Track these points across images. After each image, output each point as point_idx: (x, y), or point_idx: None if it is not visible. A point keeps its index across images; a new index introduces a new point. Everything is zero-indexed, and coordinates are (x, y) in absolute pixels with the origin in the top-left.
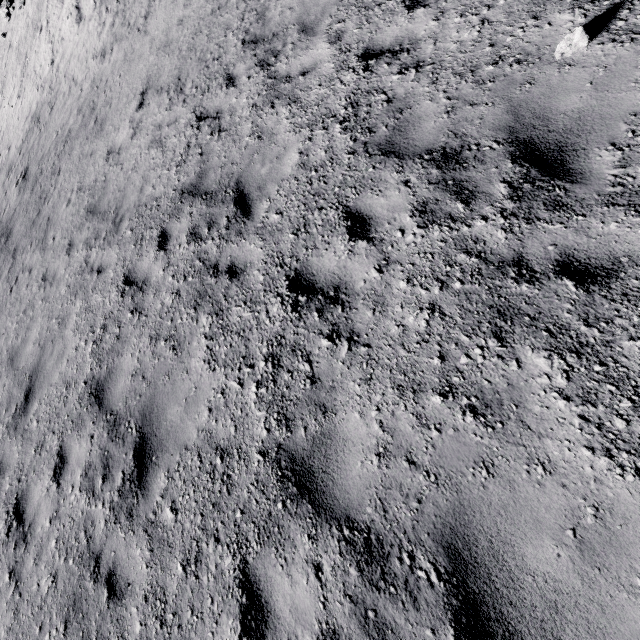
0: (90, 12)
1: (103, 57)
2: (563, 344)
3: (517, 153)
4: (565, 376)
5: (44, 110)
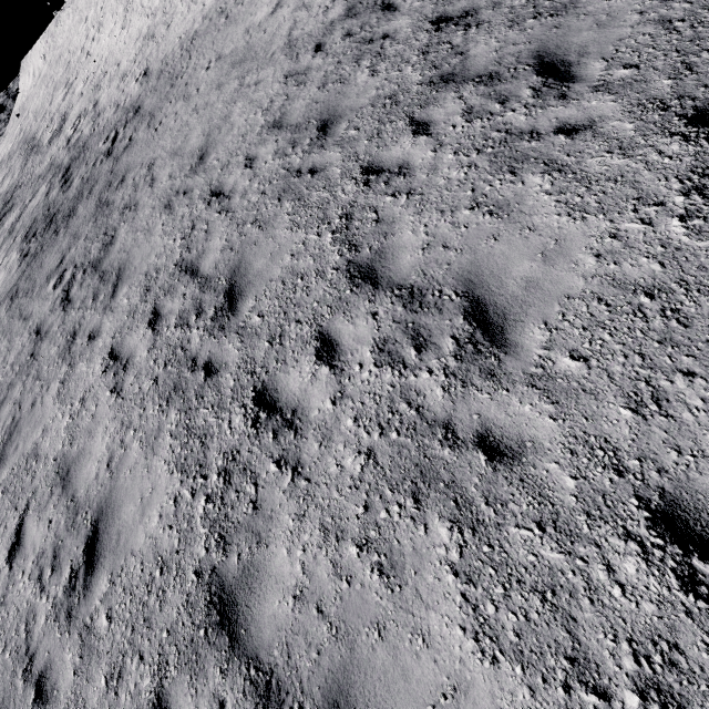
0: None
1: None
2: None
3: None
4: None
5: (159, 29)
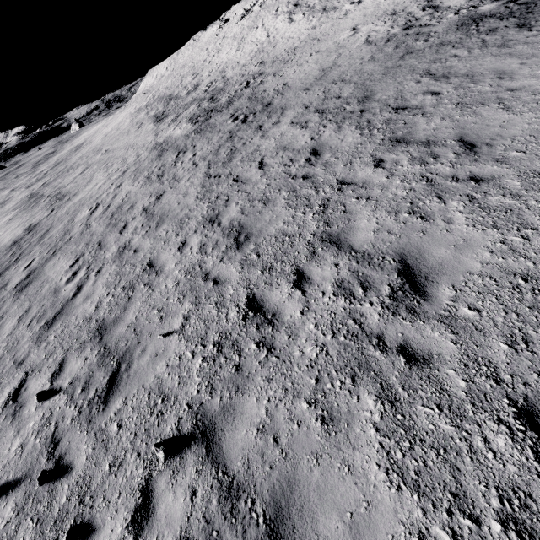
0: (300, 18)
1: (314, 28)
2: None
3: None
4: None
5: (267, 48)
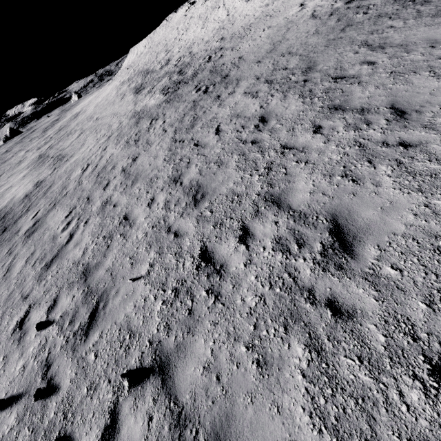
0: None
1: (267, 6)
2: None
3: None
4: None
5: (227, 26)
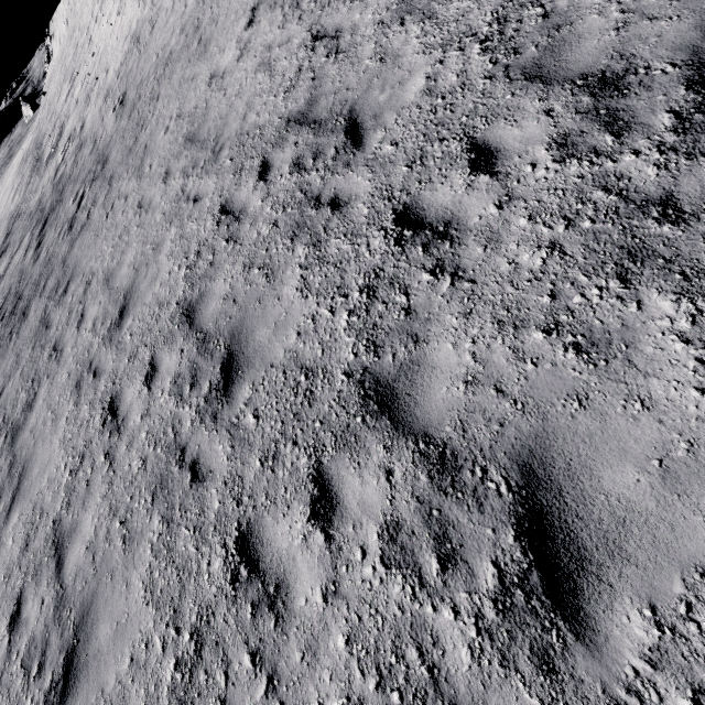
0: None
1: None
2: (697, 288)
3: (696, 78)
4: (690, 320)
5: (145, 29)
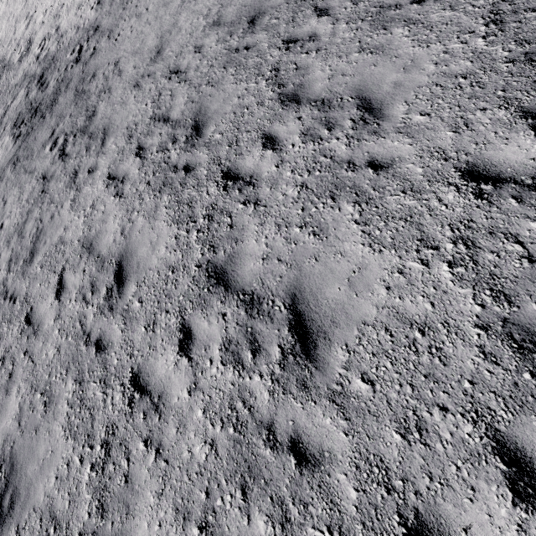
0: None
1: None
2: None
3: None
4: None
5: None
